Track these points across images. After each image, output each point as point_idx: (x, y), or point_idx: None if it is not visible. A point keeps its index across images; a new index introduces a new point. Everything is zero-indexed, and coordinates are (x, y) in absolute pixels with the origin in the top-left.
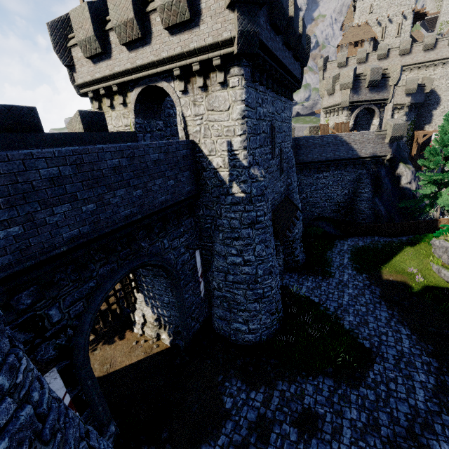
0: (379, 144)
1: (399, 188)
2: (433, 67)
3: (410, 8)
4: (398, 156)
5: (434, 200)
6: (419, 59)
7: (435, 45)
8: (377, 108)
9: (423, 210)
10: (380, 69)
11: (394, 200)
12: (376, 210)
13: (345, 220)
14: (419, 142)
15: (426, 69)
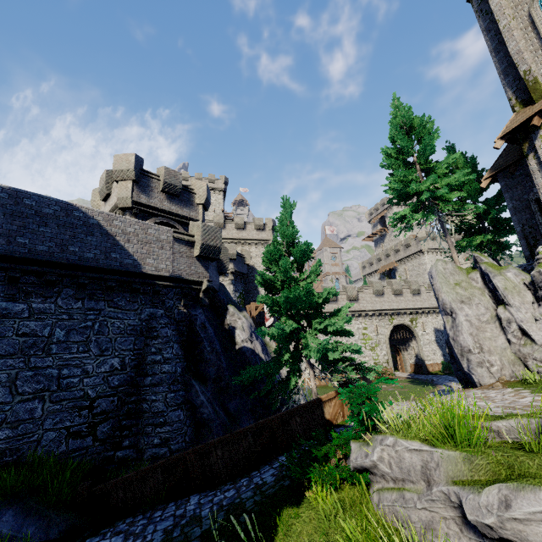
0: (183, 256)
1: (236, 352)
2: (248, 245)
3: (220, 209)
4: (224, 298)
5: (298, 358)
6: (234, 235)
7: (245, 226)
8: (183, 229)
9: (286, 385)
10: (179, 174)
11: (231, 376)
12: (195, 407)
13: (114, 459)
14: (254, 314)
15: (243, 245)
